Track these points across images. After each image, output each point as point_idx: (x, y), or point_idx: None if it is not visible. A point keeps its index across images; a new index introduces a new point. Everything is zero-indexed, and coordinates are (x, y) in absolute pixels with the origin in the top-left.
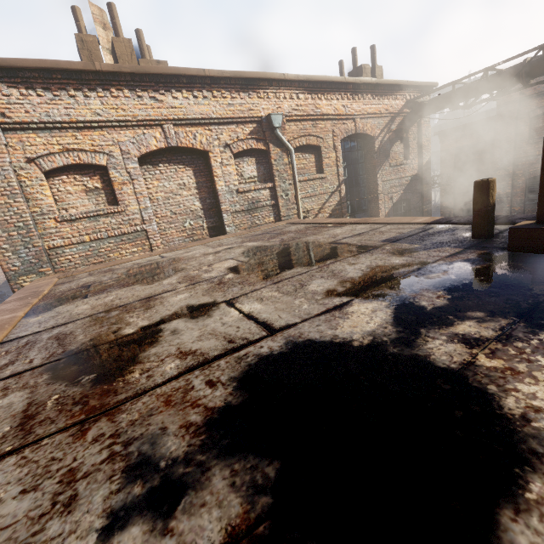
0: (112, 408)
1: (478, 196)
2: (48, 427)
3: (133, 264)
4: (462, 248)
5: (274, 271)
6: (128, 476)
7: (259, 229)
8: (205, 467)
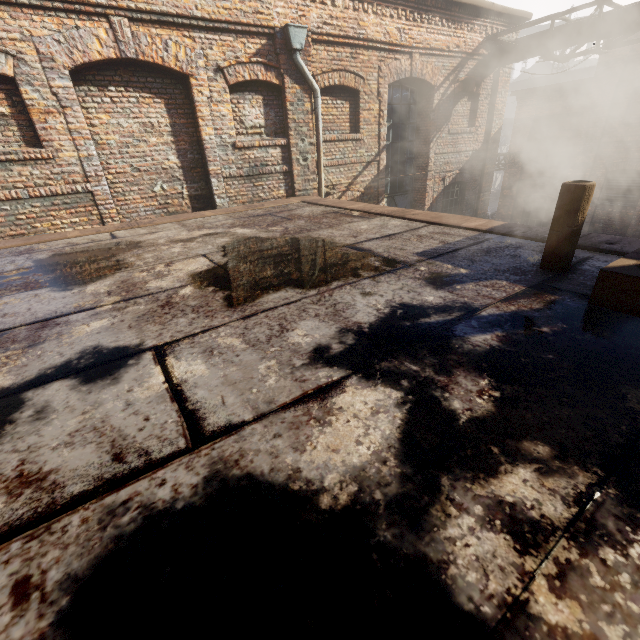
0: None
1: (564, 208)
2: None
3: (65, 245)
4: (525, 286)
5: (253, 291)
6: None
7: (262, 207)
8: None
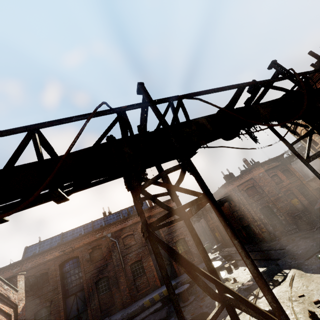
0: None
1: None
2: None
3: None
4: None
5: None
6: None
7: None
8: None
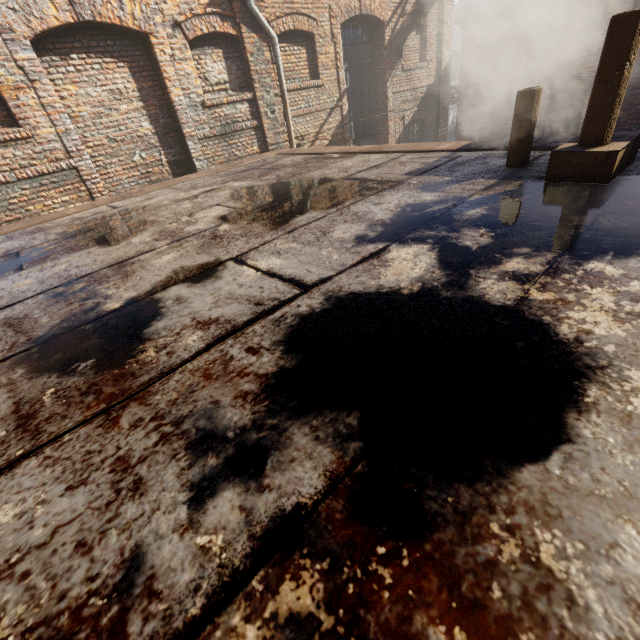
0: (138, 392)
1: (520, 112)
2: (62, 424)
3: (71, 220)
4: (498, 179)
5: (283, 218)
6: (195, 452)
7: (242, 164)
8: (280, 429)
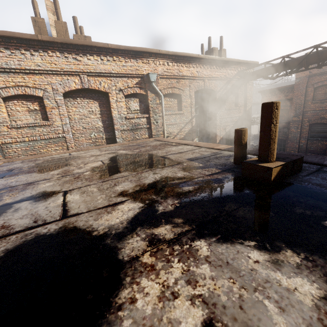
0: None
1: (236, 138)
2: None
3: (50, 158)
4: (221, 170)
5: (112, 173)
6: None
7: (136, 142)
8: None
